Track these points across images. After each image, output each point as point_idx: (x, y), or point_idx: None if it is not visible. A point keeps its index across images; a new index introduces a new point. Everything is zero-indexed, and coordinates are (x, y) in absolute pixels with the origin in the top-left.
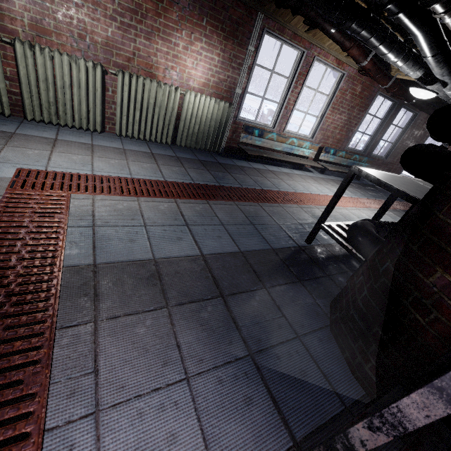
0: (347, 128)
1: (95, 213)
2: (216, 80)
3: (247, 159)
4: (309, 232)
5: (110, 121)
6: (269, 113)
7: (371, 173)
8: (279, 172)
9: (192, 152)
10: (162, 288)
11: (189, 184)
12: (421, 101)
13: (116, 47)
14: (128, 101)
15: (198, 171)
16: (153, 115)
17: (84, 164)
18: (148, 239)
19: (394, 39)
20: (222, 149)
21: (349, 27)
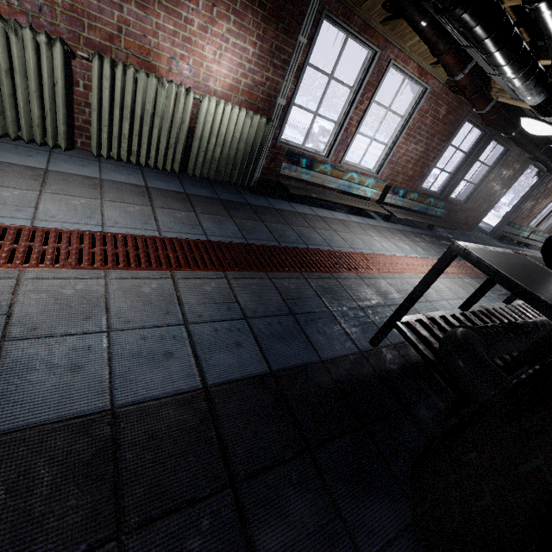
0: (423, 162)
1: (14, 310)
2: (249, 83)
3: (289, 198)
4: (373, 322)
5: (84, 133)
6: (320, 132)
7: (483, 258)
8: (332, 219)
9: (210, 186)
10: (115, 484)
11: (199, 242)
12: (522, 135)
13: (89, 15)
14: (110, 103)
15: (216, 219)
16: (152, 128)
17: (21, 206)
18: (108, 362)
19: (518, 43)
20: (254, 183)
21: (460, 17)
